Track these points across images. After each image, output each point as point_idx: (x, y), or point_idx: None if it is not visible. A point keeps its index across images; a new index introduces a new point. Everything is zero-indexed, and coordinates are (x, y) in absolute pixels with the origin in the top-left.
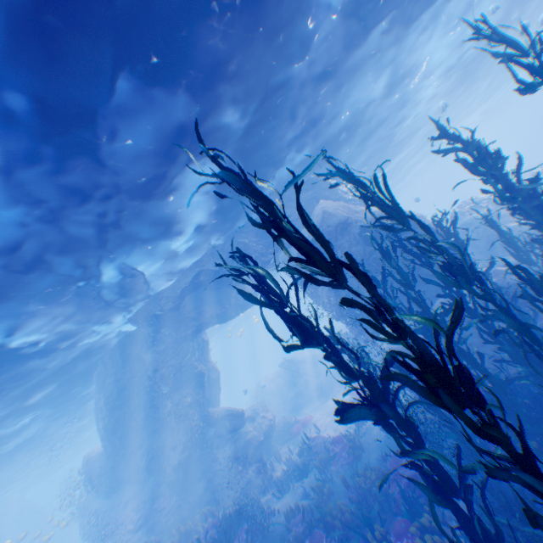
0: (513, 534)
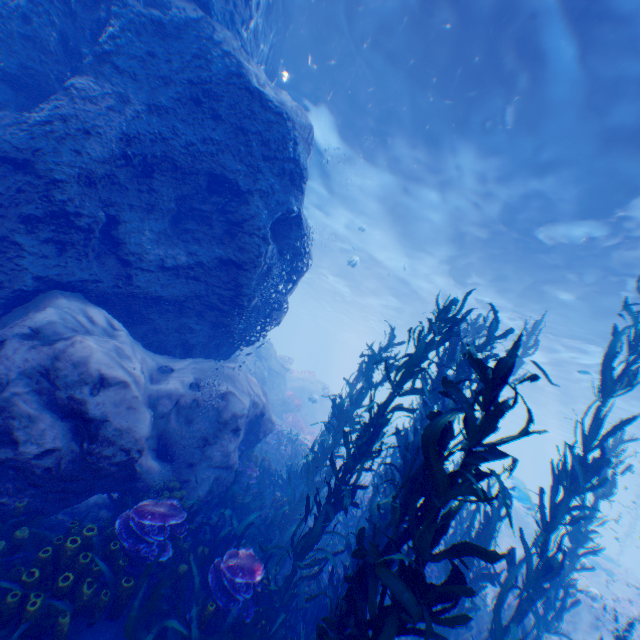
0: None
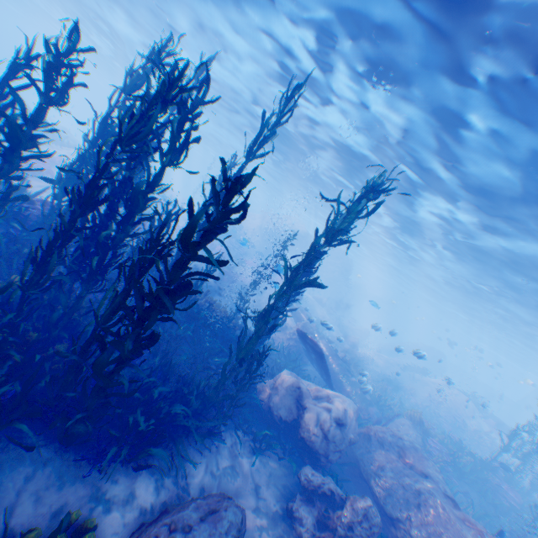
0: (228, 349)
